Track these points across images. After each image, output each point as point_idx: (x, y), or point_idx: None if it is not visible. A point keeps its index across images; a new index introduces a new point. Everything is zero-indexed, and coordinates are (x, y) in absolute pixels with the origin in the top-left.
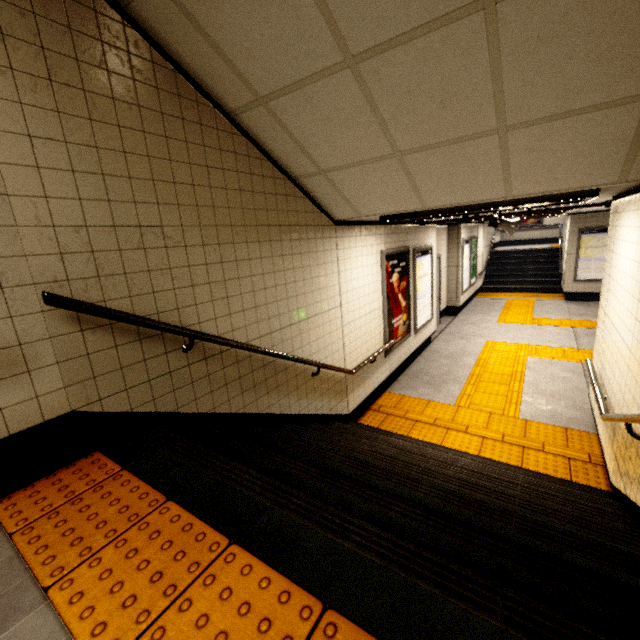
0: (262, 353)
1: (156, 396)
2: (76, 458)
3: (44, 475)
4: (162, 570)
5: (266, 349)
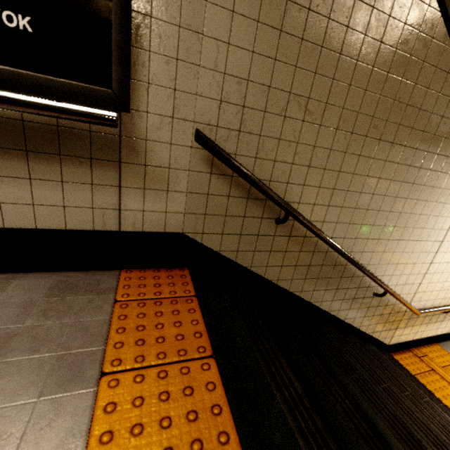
0: (341, 254)
1: (240, 249)
2: (174, 266)
3: (153, 267)
4: (176, 449)
5: (346, 252)
